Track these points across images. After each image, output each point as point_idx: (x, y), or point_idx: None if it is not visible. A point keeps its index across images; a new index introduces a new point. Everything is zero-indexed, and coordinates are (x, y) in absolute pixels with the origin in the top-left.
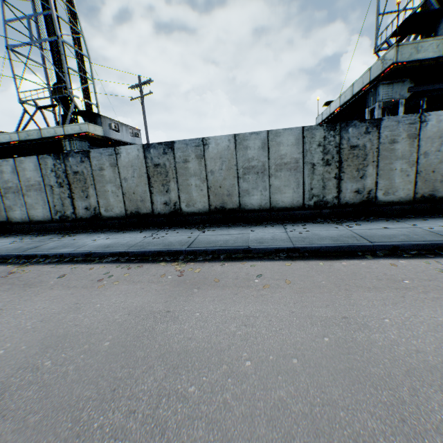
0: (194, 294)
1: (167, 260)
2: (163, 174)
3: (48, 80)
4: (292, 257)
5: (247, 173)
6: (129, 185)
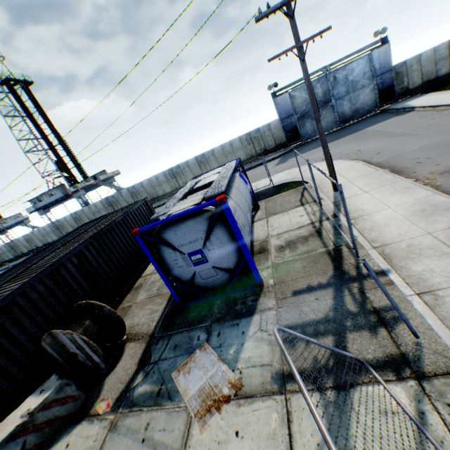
0: None
1: None
2: None
3: None
4: None
5: (3, 254)
6: None
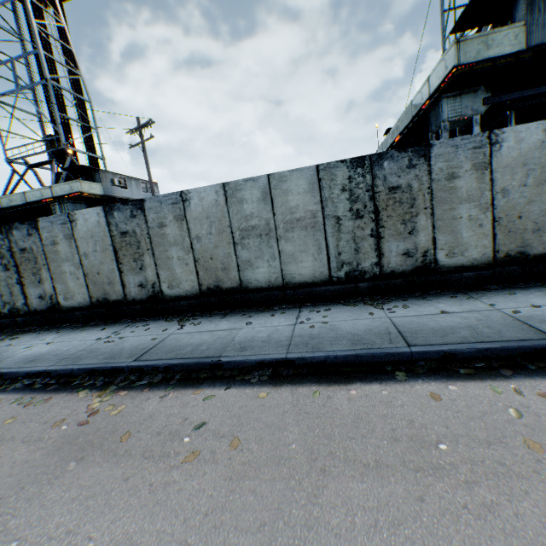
0: (61, 477)
1: (96, 385)
2: (134, 245)
3: (45, 132)
4: (279, 378)
5: (246, 236)
6: (92, 263)
